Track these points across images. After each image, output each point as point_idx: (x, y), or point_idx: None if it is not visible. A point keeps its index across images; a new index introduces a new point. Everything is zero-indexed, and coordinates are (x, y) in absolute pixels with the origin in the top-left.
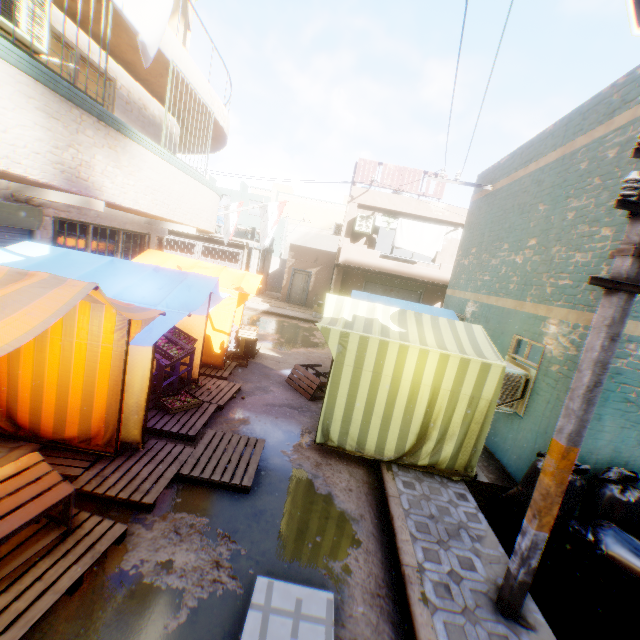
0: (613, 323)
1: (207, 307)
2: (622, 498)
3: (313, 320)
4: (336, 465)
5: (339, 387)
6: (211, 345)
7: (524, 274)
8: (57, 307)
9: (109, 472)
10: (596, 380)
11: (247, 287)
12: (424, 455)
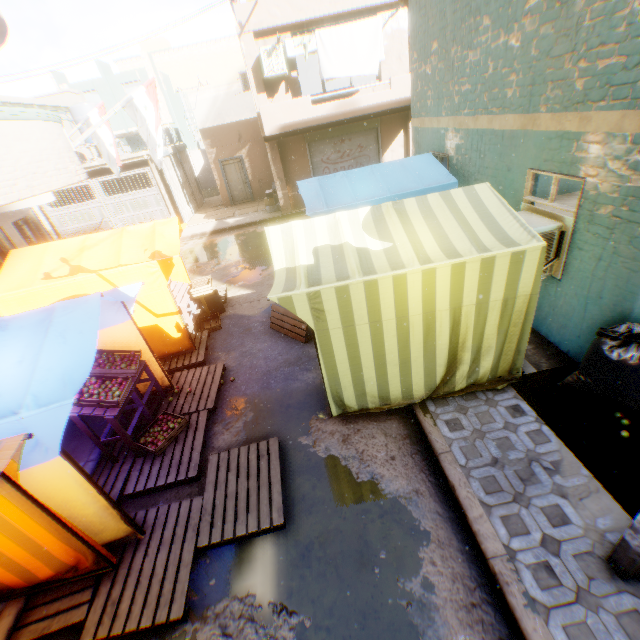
0: None
1: (125, 310)
2: None
3: (270, 218)
4: (365, 428)
5: (334, 355)
6: (166, 333)
7: (529, 66)
8: None
9: (118, 592)
10: None
11: (165, 246)
12: (460, 380)
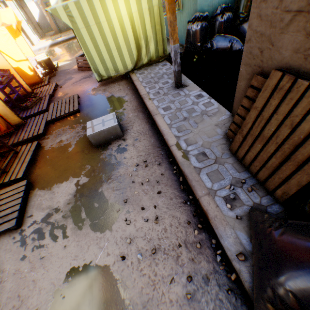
0: None
1: None
2: (222, 20)
3: None
4: (112, 86)
5: (87, 45)
6: (25, 72)
7: None
8: None
9: (20, 135)
10: None
11: (8, 22)
12: (144, 58)
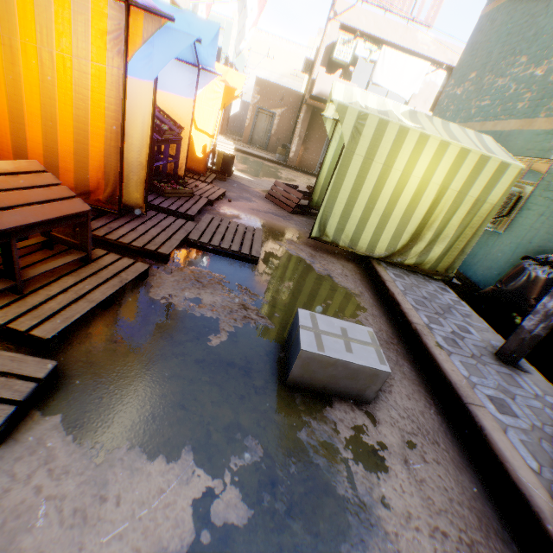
0: None
1: (194, 88)
2: None
3: (277, 161)
4: (328, 258)
5: (344, 180)
6: (193, 147)
7: (543, 87)
8: None
9: (115, 226)
10: None
11: (232, 84)
12: (413, 255)
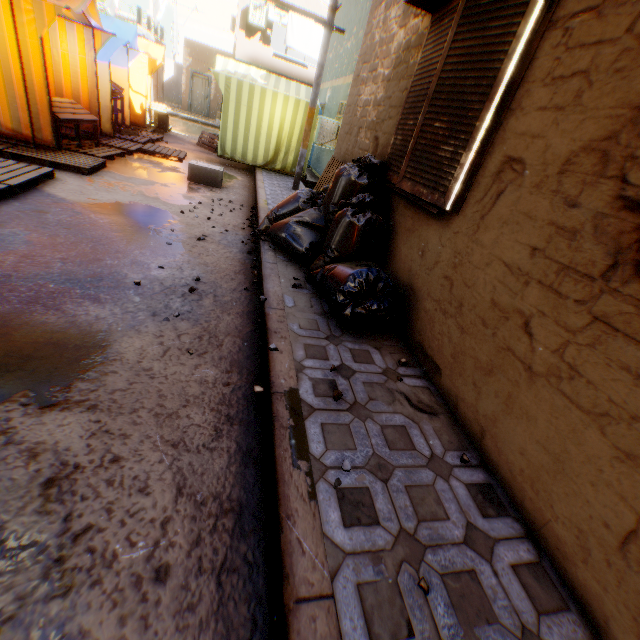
0: (325, 46)
1: (127, 62)
2: None
3: (217, 126)
4: (231, 168)
5: (228, 117)
6: (133, 106)
7: (349, 58)
8: (84, 1)
9: (102, 141)
10: (320, 75)
11: (154, 56)
12: (279, 163)
